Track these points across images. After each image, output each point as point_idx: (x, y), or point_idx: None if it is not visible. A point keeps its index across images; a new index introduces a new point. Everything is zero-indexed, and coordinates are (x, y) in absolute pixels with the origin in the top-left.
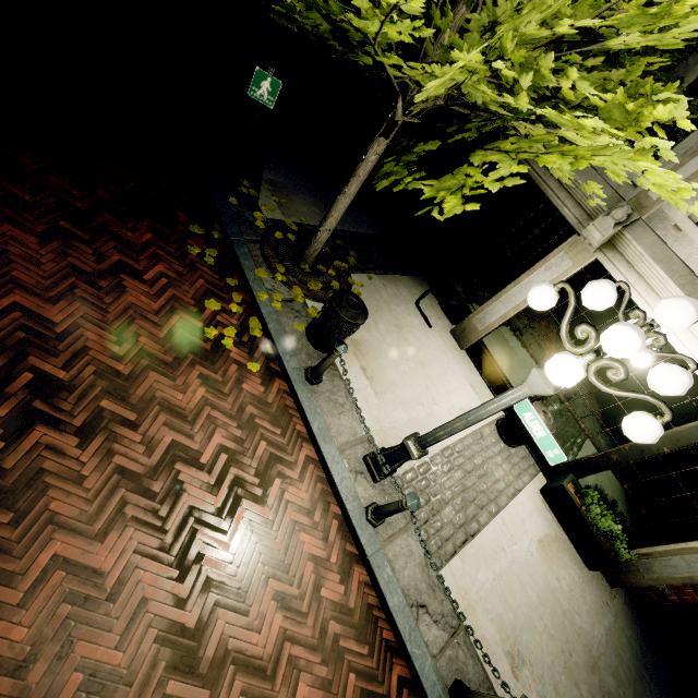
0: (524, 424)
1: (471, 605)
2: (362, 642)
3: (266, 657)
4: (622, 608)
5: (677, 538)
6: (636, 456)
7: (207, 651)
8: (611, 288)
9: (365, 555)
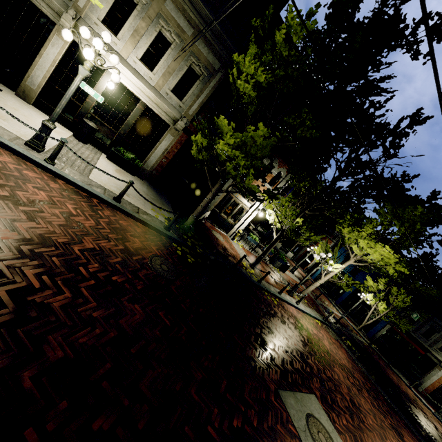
0: (85, 129)
1: (105, 184)
2: (78, 196)
3: (48, 201)
4: (148, 184)
5: (149, 151)
6: (127, 128)
7: (24, 201)
8: (87, 29)
9: (58, 174)
